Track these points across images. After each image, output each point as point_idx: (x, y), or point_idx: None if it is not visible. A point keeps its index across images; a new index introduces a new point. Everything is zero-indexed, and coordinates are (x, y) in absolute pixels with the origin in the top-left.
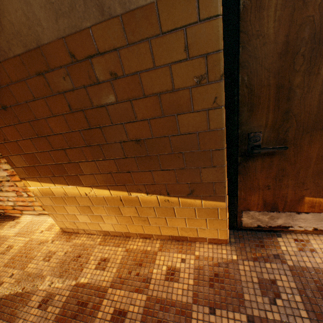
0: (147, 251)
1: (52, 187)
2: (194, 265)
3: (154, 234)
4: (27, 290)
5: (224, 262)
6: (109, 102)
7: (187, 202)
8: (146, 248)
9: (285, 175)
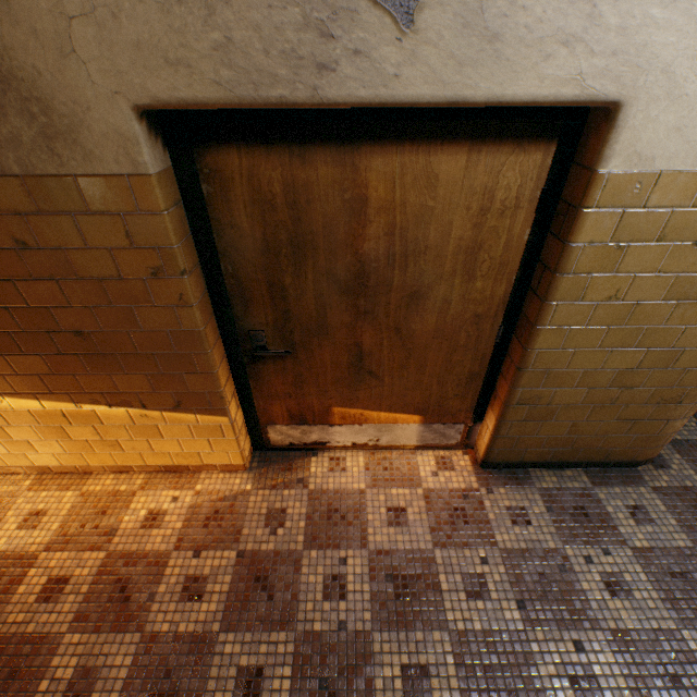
0: (120, 491)
1: None
2: (190, 503)
3: (136, 466)
4: None
5: (234, 494)
6: (19, 276)
7: (177, 417)
8: (119, 488)
9: (305, 382)
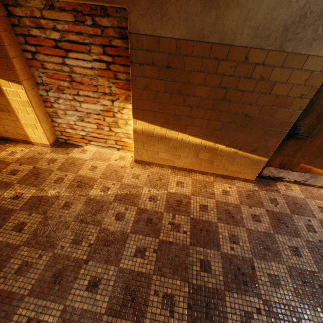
0: (206, 181)
1: (157, 129)
2: (236, 190)
3: (210, 173)
4: (133, 193)
5: (252, 190)
6: (247, 90)
7: (248, 155)
8: (205, 179)
9: (299, 151)
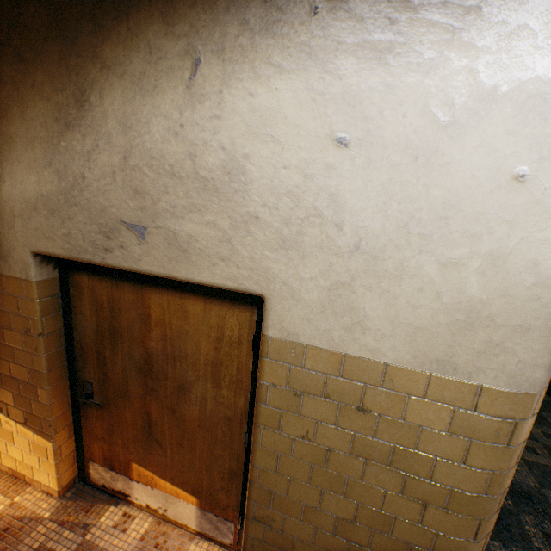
0: None
1: None
2: None
3: None
4: None
5: (32, 517)
6: None
7: (24, 430)
8: None
9: (115, 432)
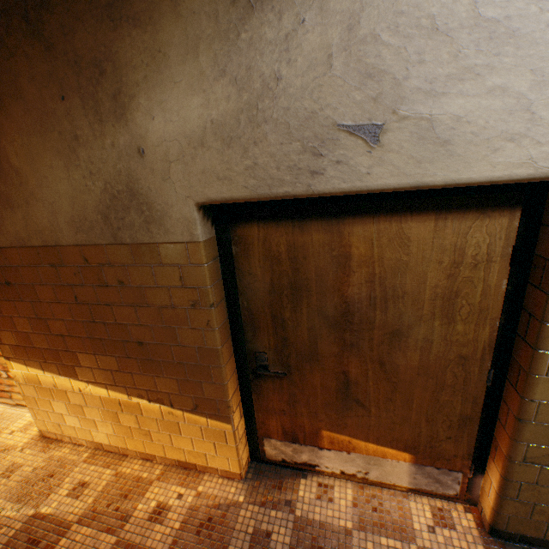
0: (142, 478)
1: (41, 374)
2: (190, 503)
3: (158, 456)
4: None
5: (227, 503)
6: (115, 302)
7: (193, 418)
8: (142, 474)
9: (298, 401)
